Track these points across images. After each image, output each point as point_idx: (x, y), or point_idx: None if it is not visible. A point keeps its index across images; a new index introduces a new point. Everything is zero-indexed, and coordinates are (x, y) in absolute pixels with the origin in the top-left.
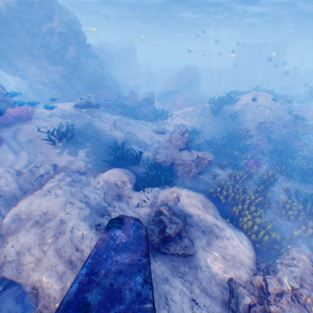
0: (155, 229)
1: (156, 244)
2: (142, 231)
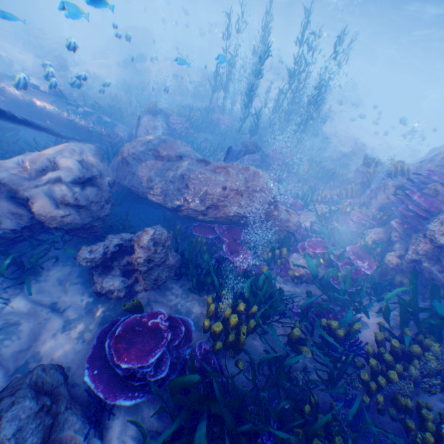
0: None
1: None
2: None
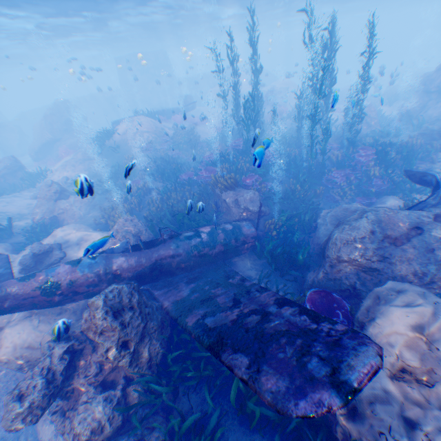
0: (26, 257)
1: (31, 264)
2: (3, 255)
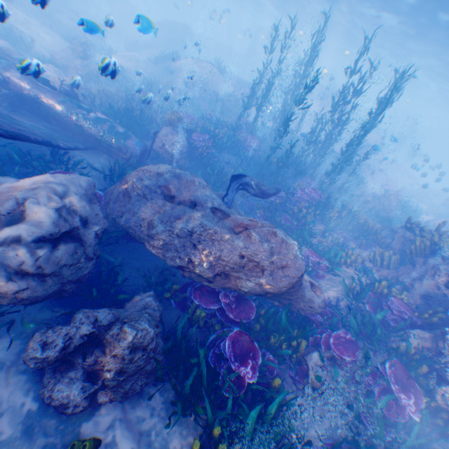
0: None
1: None
2: None
